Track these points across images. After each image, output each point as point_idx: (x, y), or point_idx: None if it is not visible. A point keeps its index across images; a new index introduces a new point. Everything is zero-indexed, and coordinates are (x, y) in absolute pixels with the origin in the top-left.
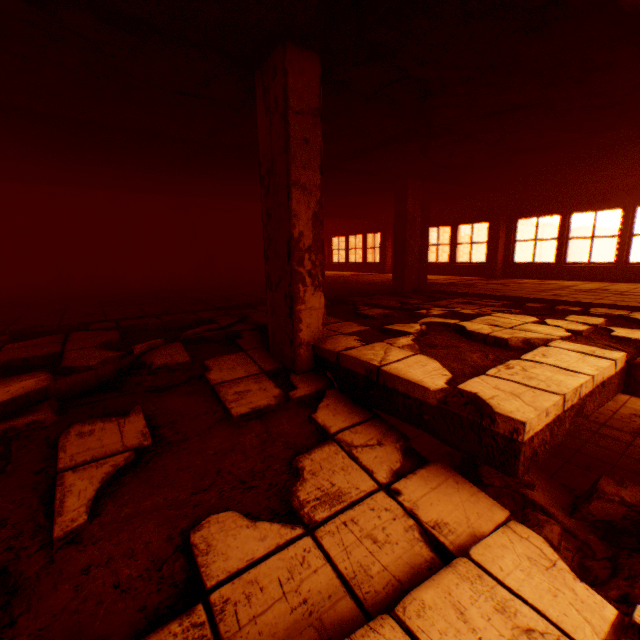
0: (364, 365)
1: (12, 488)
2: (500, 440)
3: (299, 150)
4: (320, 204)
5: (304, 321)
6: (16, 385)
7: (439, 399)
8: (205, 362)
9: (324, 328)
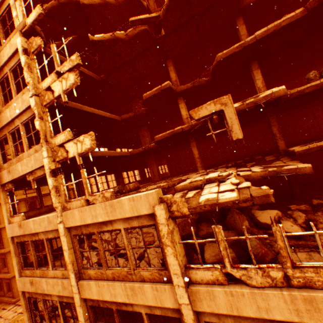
0: (286, 150)
1: (242, 167)
2: (294, 152)
3: (271, 121)
4: (278, 127)
5: (279, 146)
6: (239, 161)
7: (291, 151)
8: (264, 157)
9: (285, 147)
